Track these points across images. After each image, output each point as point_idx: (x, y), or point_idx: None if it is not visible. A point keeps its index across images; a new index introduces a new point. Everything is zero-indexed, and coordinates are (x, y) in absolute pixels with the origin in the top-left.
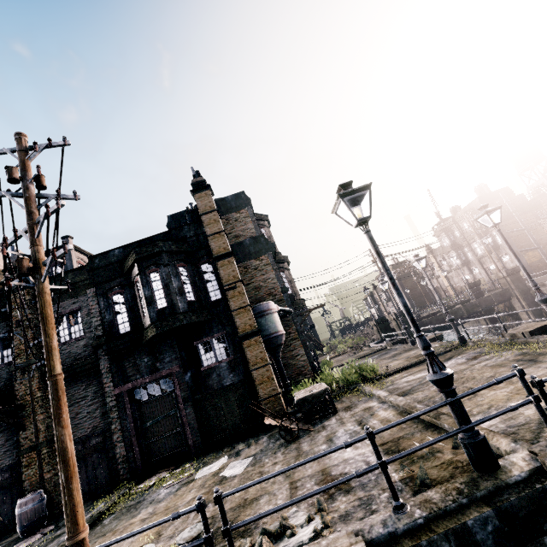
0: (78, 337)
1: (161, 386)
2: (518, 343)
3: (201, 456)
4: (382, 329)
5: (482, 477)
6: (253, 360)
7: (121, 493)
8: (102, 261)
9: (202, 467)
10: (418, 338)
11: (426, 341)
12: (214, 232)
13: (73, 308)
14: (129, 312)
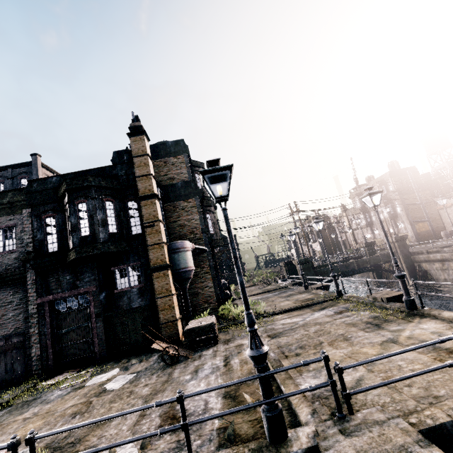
0: (10, 250)
1: (79, 301)
2: (376, 305)
3: (104, 363)
4: (289, 270)
5: (268, 447)
6: (159, 289)
7: (27, 387)
8: (39, 185)
9: (97, 375)
10: (246, 315)
11: (252, 319)
12: (142, 174)
13: (8, 224)
14: (58, 234)
